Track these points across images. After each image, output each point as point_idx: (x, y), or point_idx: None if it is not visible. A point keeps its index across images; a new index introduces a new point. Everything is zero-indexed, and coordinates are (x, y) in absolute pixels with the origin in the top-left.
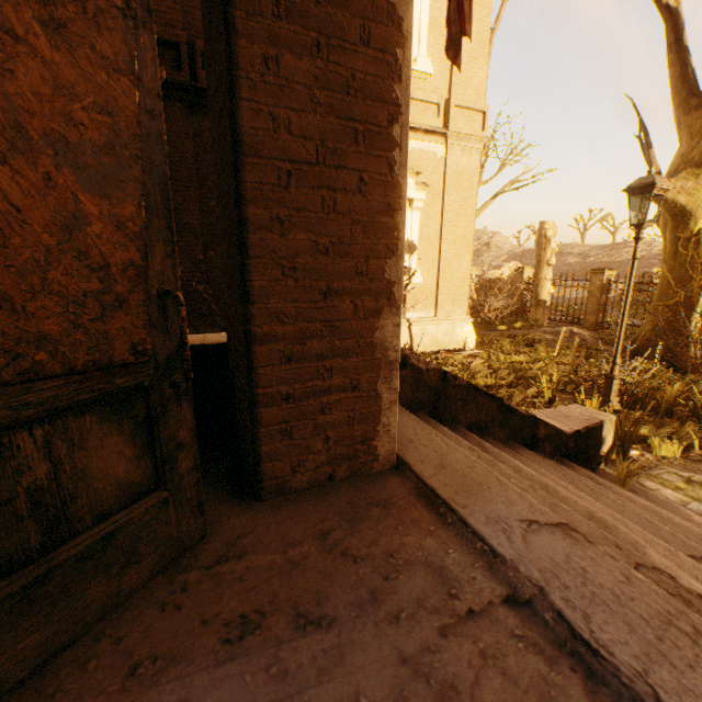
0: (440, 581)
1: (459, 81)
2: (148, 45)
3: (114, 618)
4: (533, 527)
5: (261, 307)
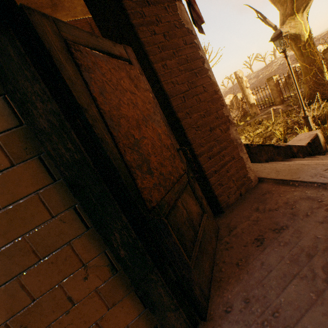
0: (311, 200)
1: None
2: (145, 80)
3: (215, 258)
4: None
5: (194, 145)
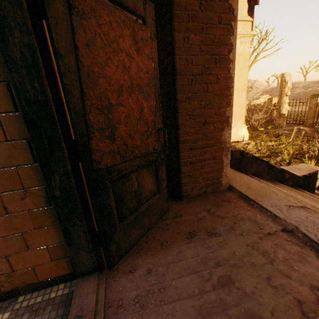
0: (255, 224)
1: (238, 7)
2: (154, 46)
3: (149, 231)
4: (291, 207)
5: (182, 130)
